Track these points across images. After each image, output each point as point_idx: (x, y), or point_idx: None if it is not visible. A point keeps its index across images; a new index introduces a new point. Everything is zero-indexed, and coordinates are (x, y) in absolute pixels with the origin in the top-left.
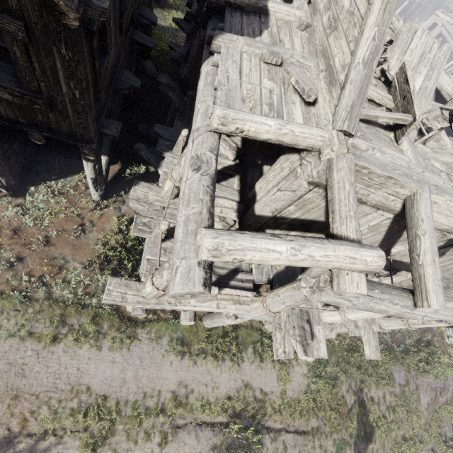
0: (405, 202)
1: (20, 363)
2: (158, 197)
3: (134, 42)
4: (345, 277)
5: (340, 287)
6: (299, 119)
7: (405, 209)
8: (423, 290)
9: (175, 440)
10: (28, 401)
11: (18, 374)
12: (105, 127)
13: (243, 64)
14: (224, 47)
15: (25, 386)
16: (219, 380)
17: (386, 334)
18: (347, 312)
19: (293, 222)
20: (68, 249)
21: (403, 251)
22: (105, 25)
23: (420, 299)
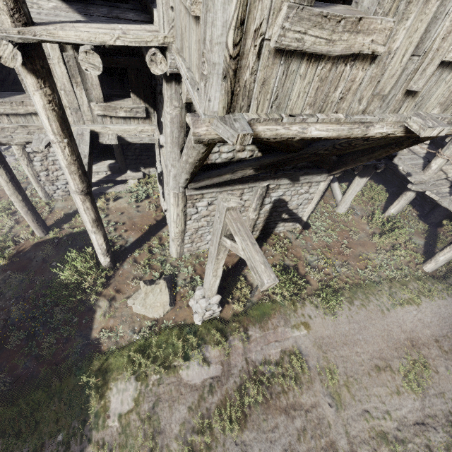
0: None
1: (418, 318)
2: (428, 176)
3: None
4: None
5: None
6: None
7: None
8: None
9: None
10: (446, 340)
11: (423, 325)
12: None
13: None
14: None
15: (435, 332)
16: None
17: None
18: None
19: None
20: (360, 248)
21: None
22: None
23: None
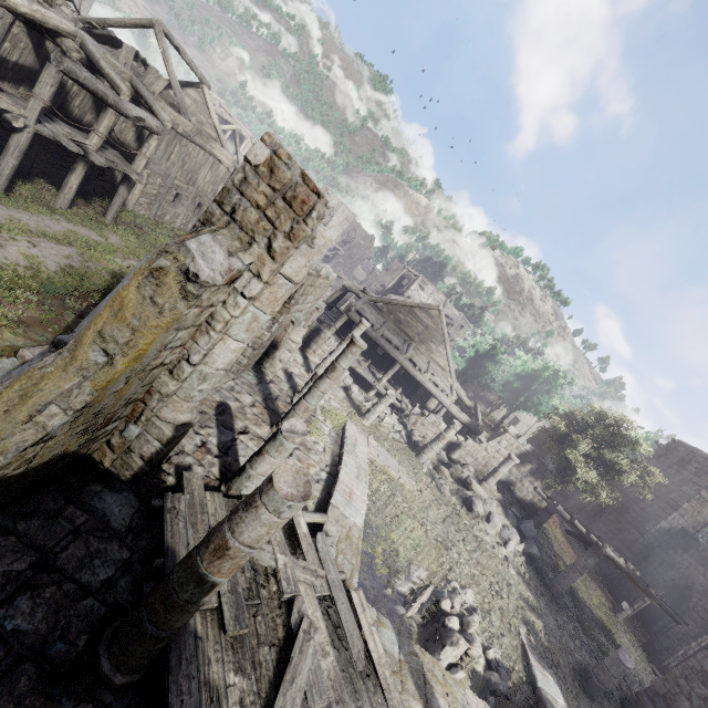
0: (82, 48)
1: None
2: None
3: None
4: (66, 41)
5: (67, 46)
6: None
7: (84, 52)
8: (117, 85)
9: (42, 245)
10: None
11: None
12: None
13: None
14: None
15: None
16: (46, 223)
17: (166, 238)
18: (98, 128)
19: (16, 70)
20: None
21: (116, 122)
22: None
23: (118, 90)
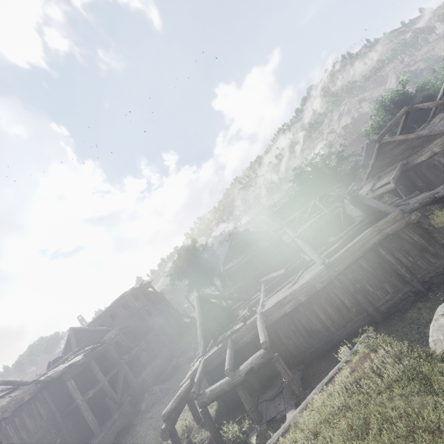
0: None
1: None
2: None
3: None
4: None
5: None
6: None
7: None
8: None
9: None
10: None
11: None
12: None
13: None
14: None
15: None
16: None
17: None
18: None
19: None
20: None
21: None
22: None
23: None
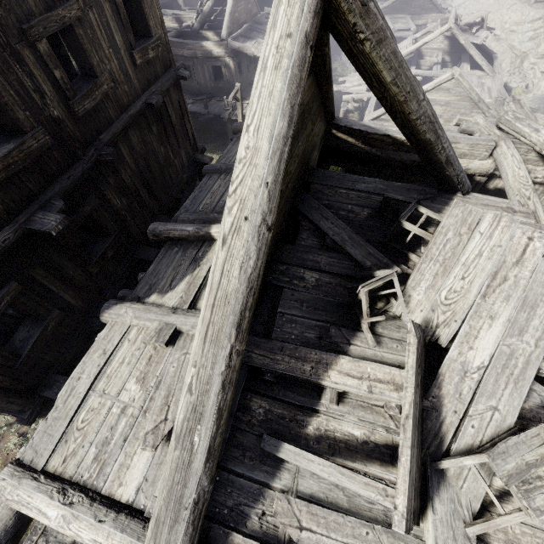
0: None
1: None
2: None
3: (137, 259)
4: None
5: None
6: (131, 482)
7: None
8: None
9: None
10: None
11: None
12: (48, 387)
13: (120, 350)
14: (107, 326)
15: None
16: None
17: None
18: None
19: None
20: None
21: None
22: (23, 308)
23: None
